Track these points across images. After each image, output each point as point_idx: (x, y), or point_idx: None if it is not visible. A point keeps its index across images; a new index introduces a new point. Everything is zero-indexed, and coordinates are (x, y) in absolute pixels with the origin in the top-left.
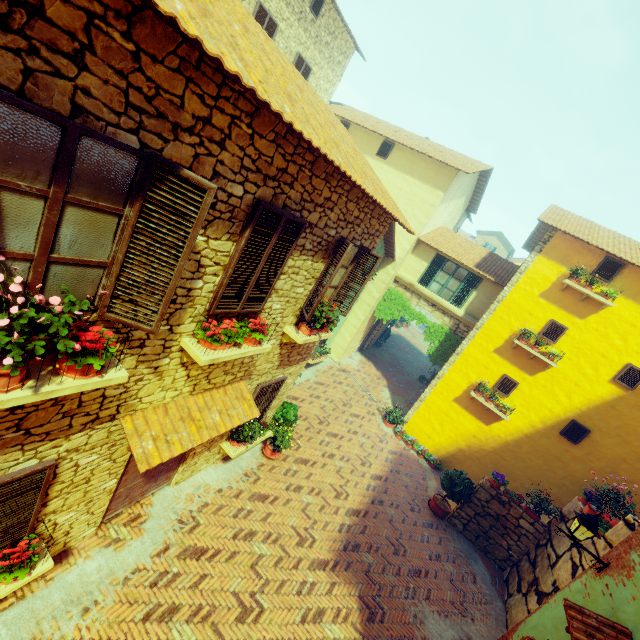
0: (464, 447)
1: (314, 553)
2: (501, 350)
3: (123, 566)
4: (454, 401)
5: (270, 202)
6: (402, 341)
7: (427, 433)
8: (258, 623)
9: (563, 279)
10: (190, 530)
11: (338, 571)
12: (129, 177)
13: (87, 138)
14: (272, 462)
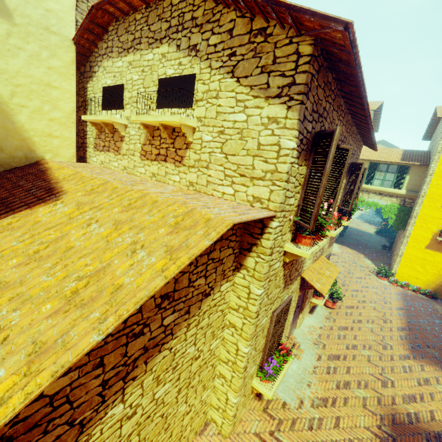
0: None
1: (396, 352)
2: None
3: (307, 366)
4: (426, 248)
5: None
6: (353, 230)
7: (414, 276)
8: (395, 387)
9: None
10: (323, 347)
11: (418, 359)
12: None
13: None
14: (334, 310)
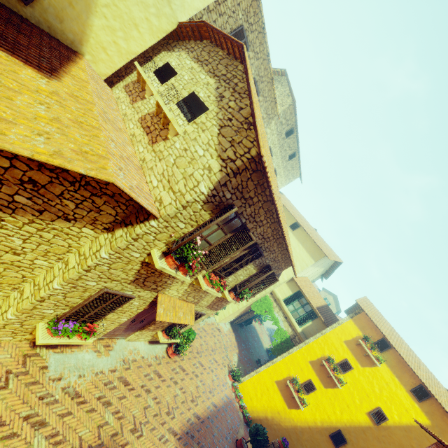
0: (269, 417)
1: (172, 424)
2: (313, 363)
3: (98, 366)
4: (275, 382)
5: (258, 244)
6: (255, 331)
7: (251, 396)
8: (138, 440)
9: (359, 338)
10: (126, 368)
11: (180, 442)
12: (236, 227)
13: (237, 218)
14: (169, 359)
